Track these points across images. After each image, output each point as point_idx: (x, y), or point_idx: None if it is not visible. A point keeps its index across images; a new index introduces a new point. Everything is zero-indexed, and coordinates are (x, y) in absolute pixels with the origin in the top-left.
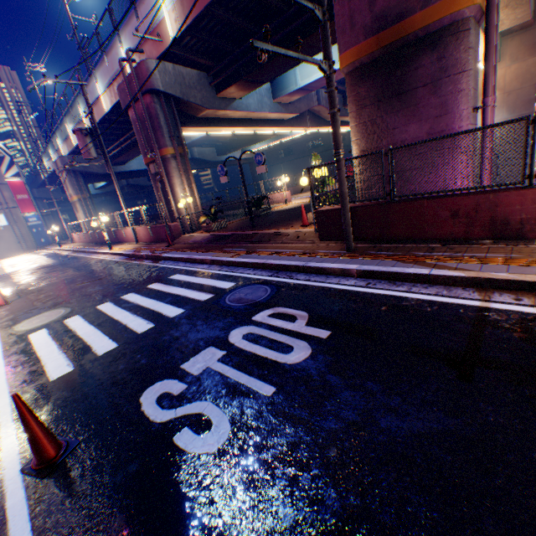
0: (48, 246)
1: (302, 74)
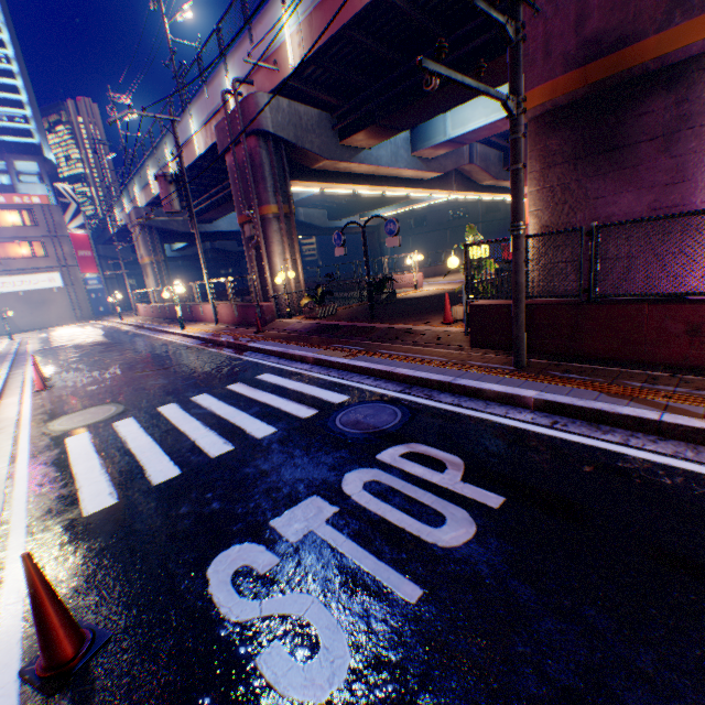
0: (106, 317)
1: (454, 122)
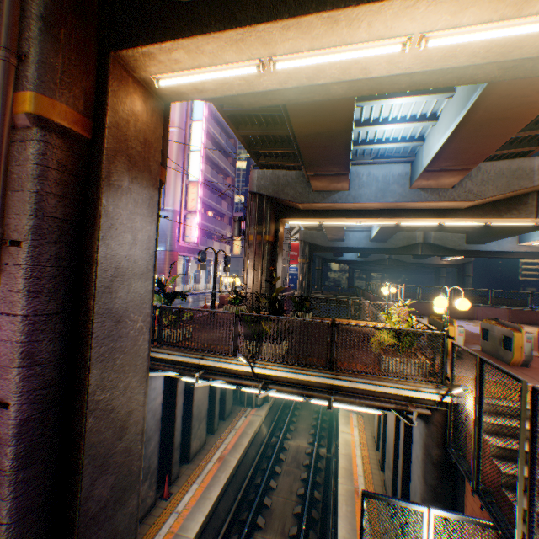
0: None
1: (425, 152)
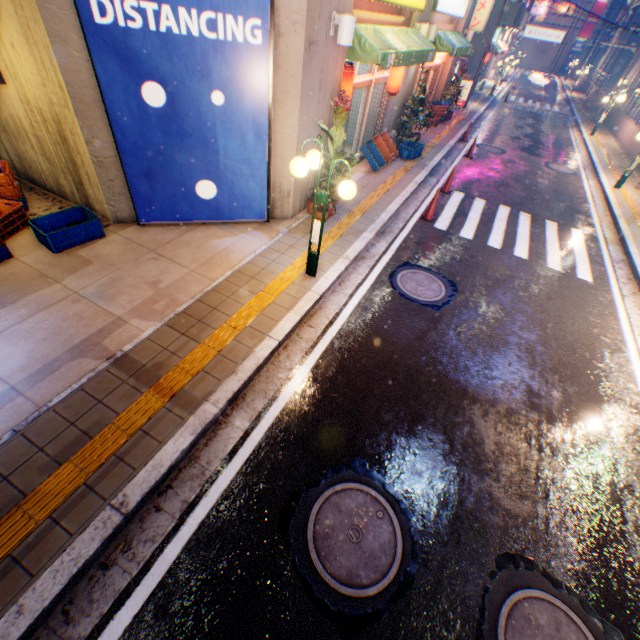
0: (561, 76)
1: None
